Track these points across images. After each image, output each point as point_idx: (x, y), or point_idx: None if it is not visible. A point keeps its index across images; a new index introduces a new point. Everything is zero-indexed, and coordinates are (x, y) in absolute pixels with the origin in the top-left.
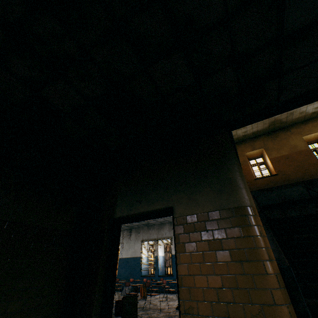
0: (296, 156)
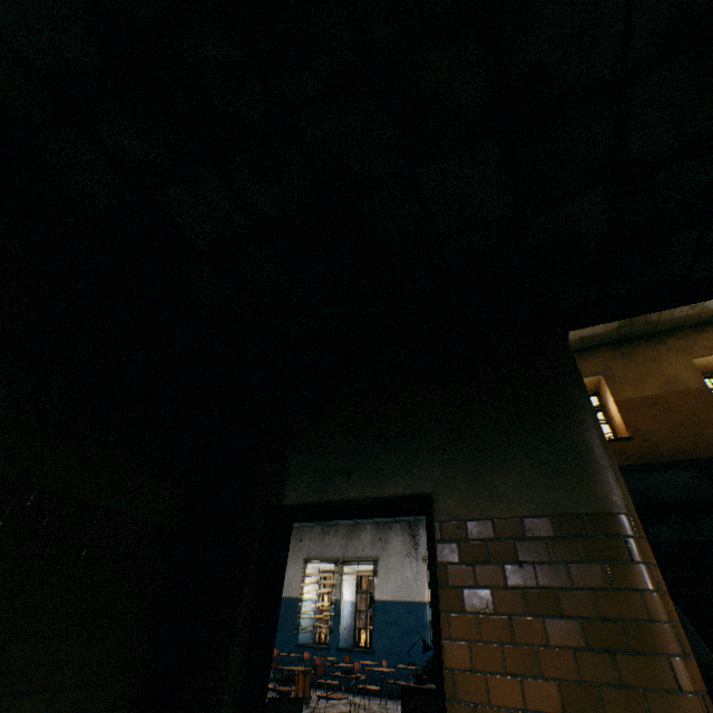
0: (676, 401)
